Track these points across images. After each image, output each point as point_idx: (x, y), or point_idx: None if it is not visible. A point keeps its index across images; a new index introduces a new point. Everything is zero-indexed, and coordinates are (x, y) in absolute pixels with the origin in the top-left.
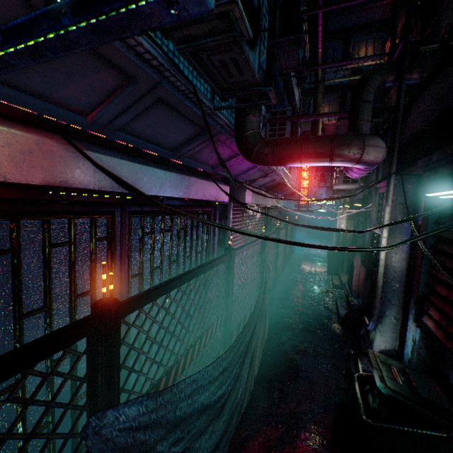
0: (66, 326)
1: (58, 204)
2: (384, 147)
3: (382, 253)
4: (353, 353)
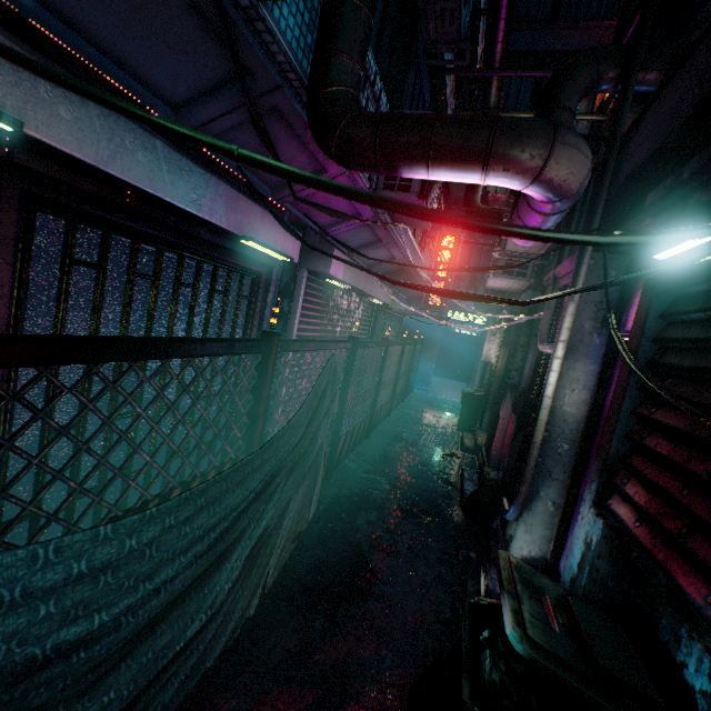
0: None
1: None
2: (590, 159)
3: (550, 386)
4: (475, 558)
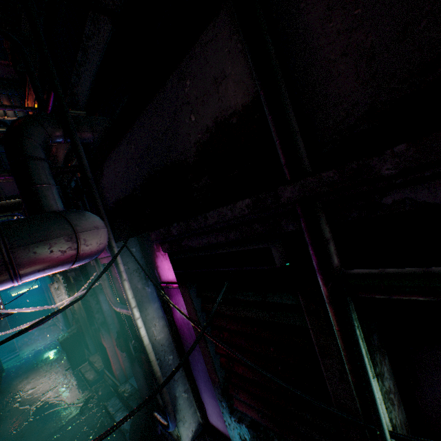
0: None
1: None
2: (104, 225)
3: (145, 337)
4: None
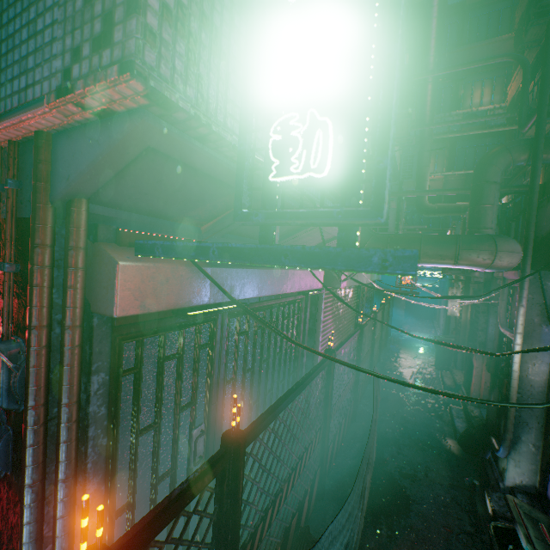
0: (206, 464)
1: (173, 317)
2: (520, 251)
3: (515, 364)
4: (478, 485)
